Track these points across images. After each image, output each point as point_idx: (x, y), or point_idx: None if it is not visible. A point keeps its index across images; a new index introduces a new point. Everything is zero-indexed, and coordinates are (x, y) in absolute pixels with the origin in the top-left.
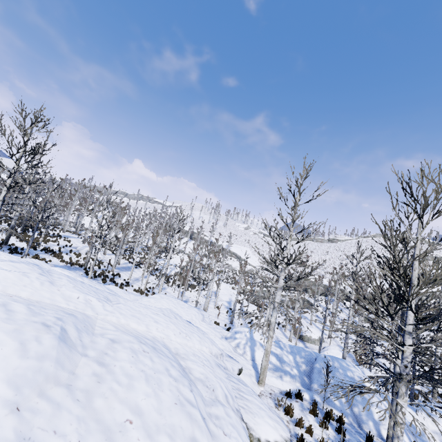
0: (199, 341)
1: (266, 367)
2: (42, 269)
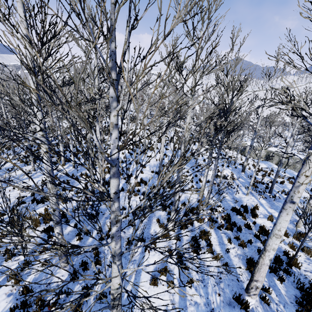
0: None
1: None
2: None
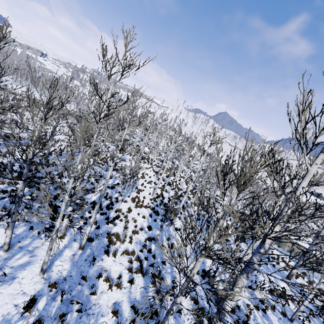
0: None
1: None
2: None
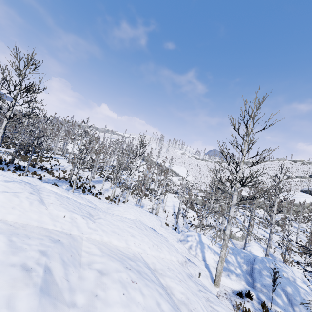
0: (168, 251)
1: (222, 271)
2: (33, 188)
